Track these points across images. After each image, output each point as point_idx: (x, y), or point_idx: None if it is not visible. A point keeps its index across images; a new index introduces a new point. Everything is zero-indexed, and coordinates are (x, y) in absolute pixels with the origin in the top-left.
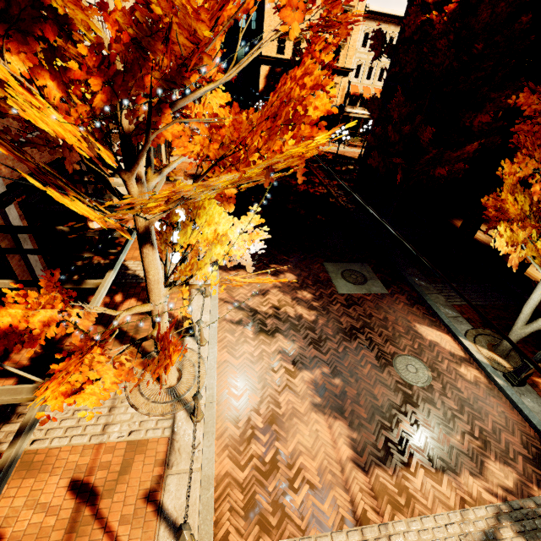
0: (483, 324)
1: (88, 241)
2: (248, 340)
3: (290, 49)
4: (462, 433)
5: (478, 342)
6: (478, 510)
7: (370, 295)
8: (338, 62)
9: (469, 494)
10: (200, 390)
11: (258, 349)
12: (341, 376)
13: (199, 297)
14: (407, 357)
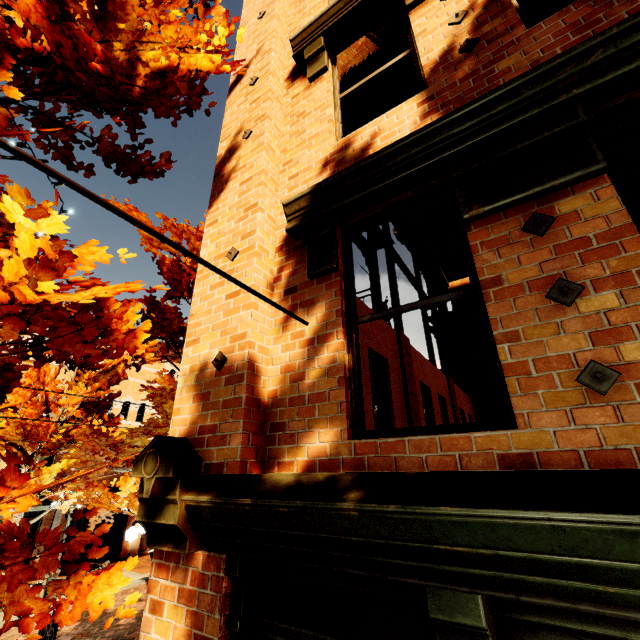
0: None
1: (118, 553)
2: None
3: None
4: None
5: None
6: None
7: None
8: None
9: None
10: None
11: None
12: None
13: None
14: None
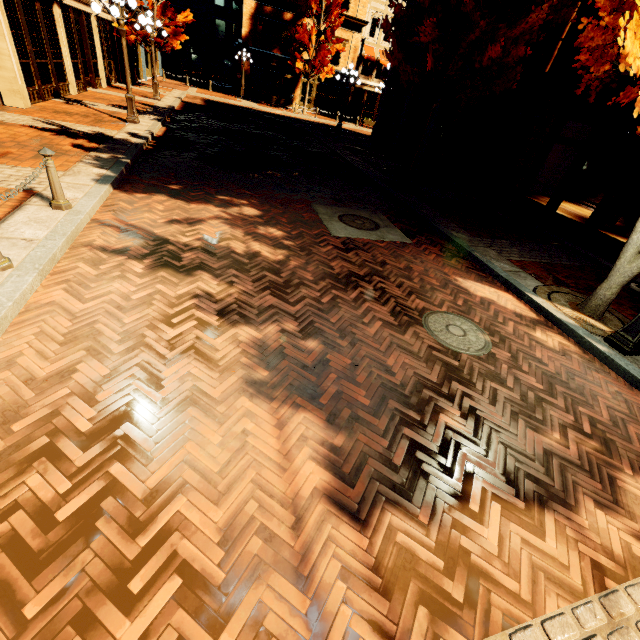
0: (556, 282)
1: None
2: (128, 275)
3: None
4: (562, 427)
5: (556, 300)
6: (638, 591)
7: (384, 242)
8: (348, 10)
9: (607, 550)
10: None
11: (145, 289)
12: (322, 337)
13: (40, 208)
14: (447, 315)
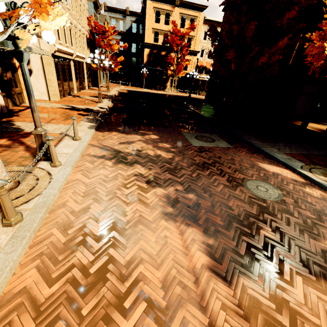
0: (313, 163)
1: None
2: (106, 167)
3: (161, 39)
4: None
5: (314, 172)
6: None
7: (218, 147)
8: (190, 47)
9: None
10: (32, 198)
11: (114, 173)
12: (195, 192)
13: (69, 140)
14: (256, 181)
